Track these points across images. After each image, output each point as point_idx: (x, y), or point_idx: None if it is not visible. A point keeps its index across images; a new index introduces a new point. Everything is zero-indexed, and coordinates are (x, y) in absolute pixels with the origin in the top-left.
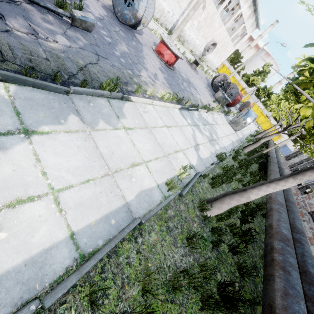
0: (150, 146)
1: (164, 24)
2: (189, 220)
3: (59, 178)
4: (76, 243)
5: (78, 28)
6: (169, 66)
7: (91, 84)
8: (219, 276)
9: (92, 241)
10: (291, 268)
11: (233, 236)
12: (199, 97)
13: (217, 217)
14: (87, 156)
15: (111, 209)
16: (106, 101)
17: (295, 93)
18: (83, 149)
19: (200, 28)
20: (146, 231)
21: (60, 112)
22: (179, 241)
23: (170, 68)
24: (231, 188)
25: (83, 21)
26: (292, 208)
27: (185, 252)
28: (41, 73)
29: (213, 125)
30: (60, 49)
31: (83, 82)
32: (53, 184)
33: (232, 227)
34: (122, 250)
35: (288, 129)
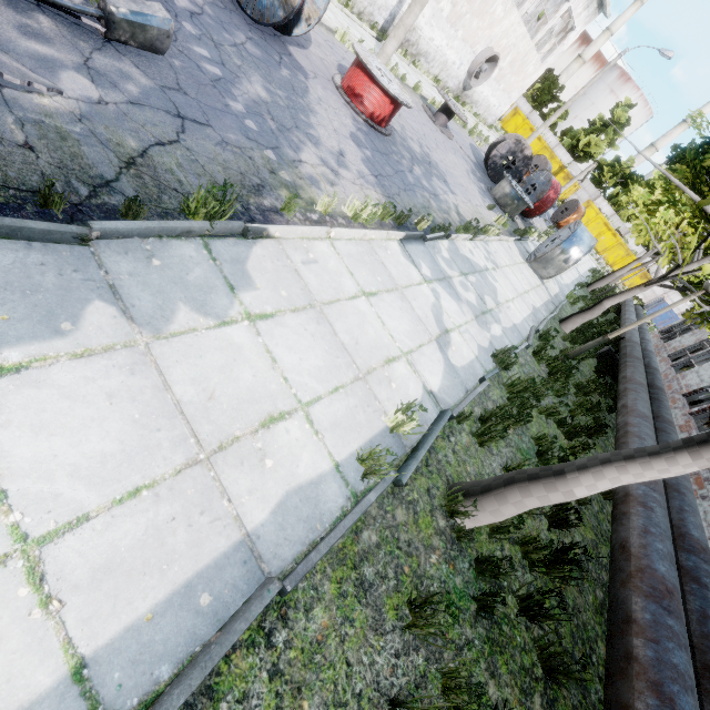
0: (320, 358)
1: (367, 13)
2: (418, 547)
3: (46, 501)
4: (90, 692)
5: (126, 45)
6: (376, 126)
7: (159, 202)
8: (493, 690)
9: (140, 674)
10: (677, 686)
11: (530, 569)
12: (454, 202)
13: (491, 524)
14: (135, 419)
15: (200, 564)
16: (200, 246)
17: (694, 188)
18: (126, 400)
19: (457, 20)
20: (301, 606)
21: (61, 300)
22: (389, 614)
23: (380, 131)
24: (529, 436)
25: (138, 26)
26: (678, 480)
27: (404, 644)
28: (8, 189)
29: (486, 272)
30: (69, 111)
31: (131, 203)
32: (28, 522)
33: (528, 546)
34: (229, 679)
35: (673, 276)
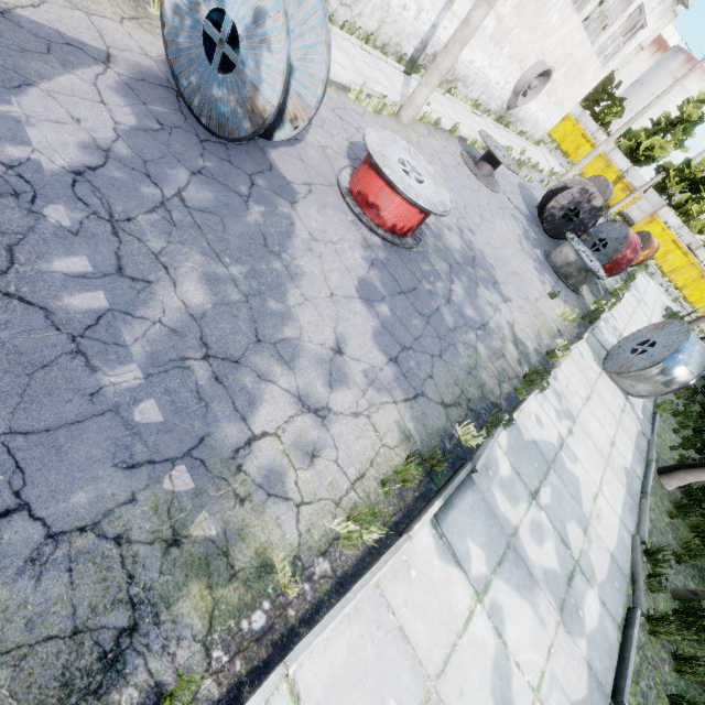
0: None
1: (393, 44)
2: None
3: None
4: None
5: None
6: (399, 240)
7: None
8: None
9: None
10: None
11: None
12: (509, 318)
13: None
14: None
15: None
16: None
17: None
18: None
19: (503, 36)
20: None
21: None
22: None
23: (405, 246)
24: None
25: None
26: None
27: None
28: None
29: (562, 450)
30: None
31: None
32: None
33: None
34: None
35: None
